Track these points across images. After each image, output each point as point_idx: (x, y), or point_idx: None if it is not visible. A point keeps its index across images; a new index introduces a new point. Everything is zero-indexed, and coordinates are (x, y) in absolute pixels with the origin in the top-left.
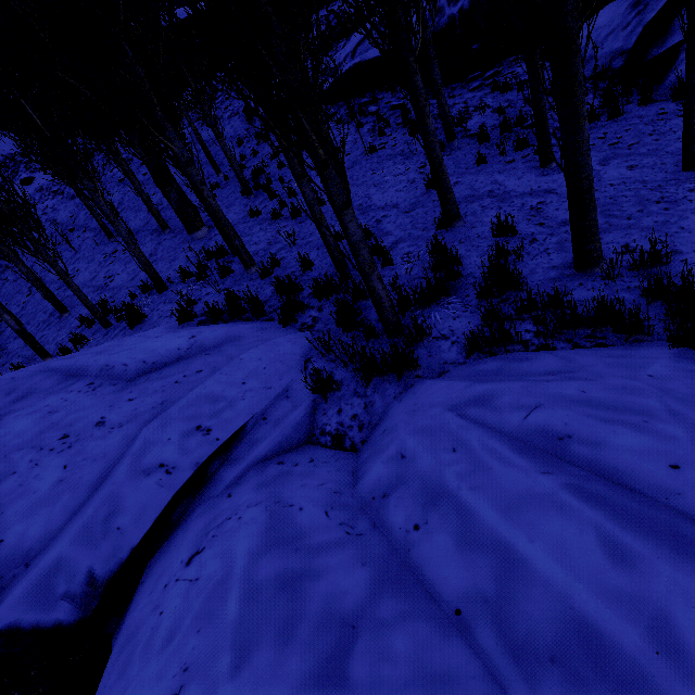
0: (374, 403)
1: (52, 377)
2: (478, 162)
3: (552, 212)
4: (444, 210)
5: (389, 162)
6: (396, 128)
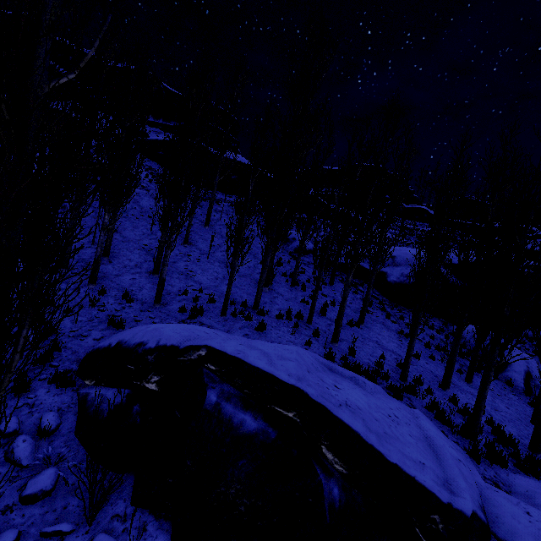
0: (498, 473)
1: (321, 364)
2: (431, 357)
3: (490, 411)
4: (445, 380)
5: (378, 324)
6: (377, 308)
